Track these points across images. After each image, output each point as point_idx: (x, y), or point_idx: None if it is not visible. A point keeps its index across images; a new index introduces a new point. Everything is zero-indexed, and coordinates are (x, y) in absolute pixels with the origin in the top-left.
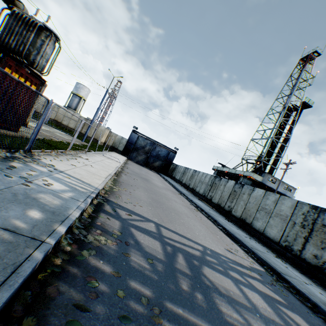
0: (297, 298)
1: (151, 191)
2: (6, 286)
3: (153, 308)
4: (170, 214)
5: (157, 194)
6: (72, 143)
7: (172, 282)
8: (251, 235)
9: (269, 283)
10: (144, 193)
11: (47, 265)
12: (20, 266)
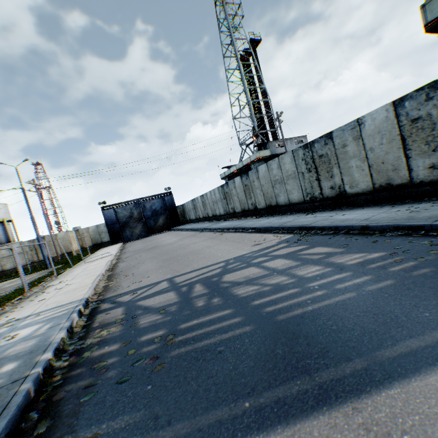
0: (322, 235)
1: (161, 255)
2: (1, 419)
3: (166, 339)
4: (187, 259)
5: (169, 252)
6: (26, 281)
7: (187, 310)
8: (283, 214)
9: (295, 242)
10: (152, 262)
11: (45, 387)
12: (9, 402)
